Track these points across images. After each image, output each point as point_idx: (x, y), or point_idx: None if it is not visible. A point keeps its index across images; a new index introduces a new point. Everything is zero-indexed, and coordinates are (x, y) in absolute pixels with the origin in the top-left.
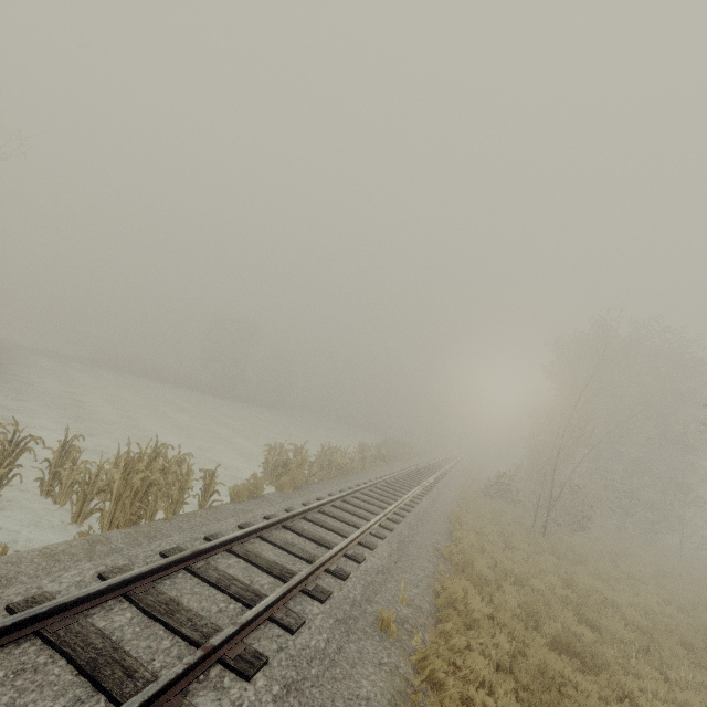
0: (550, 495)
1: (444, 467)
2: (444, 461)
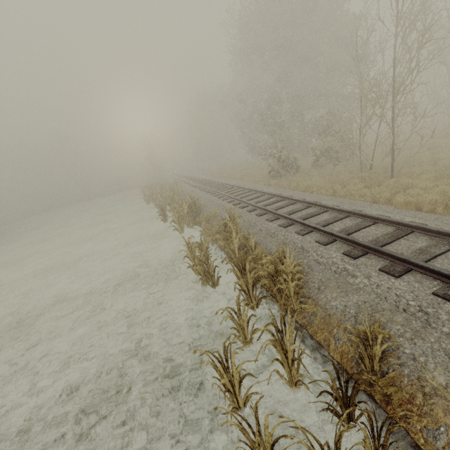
0: (394, 134)
1: (214, 180)
2: (188, 179)
